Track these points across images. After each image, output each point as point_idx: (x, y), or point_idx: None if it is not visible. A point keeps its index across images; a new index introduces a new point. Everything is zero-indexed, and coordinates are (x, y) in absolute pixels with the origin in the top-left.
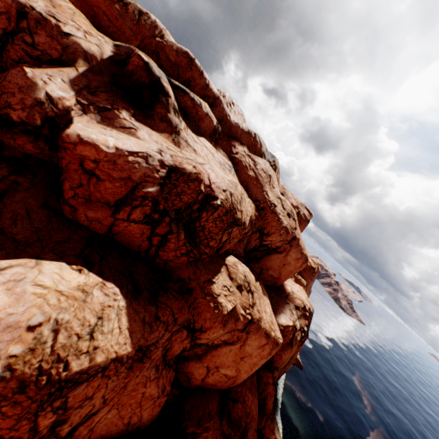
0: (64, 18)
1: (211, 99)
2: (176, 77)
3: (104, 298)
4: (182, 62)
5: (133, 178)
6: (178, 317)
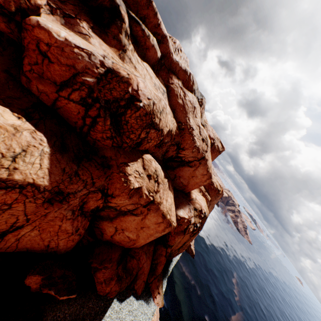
0: None
1: (160, 37)
2: (136, 13)
3: (31, 139)
4: (142, 1)
5: (76, 67)
6: (96, 182)
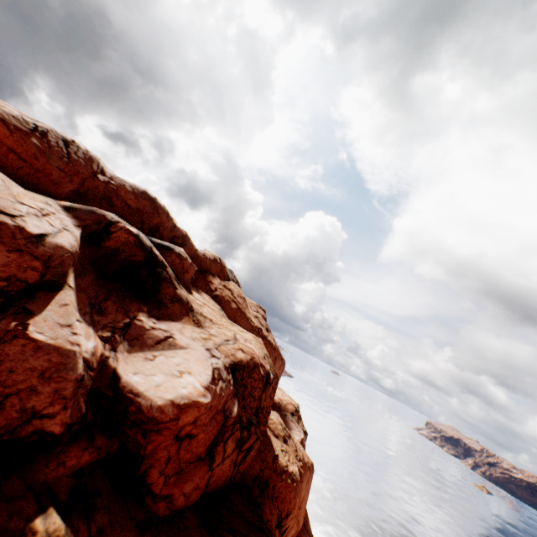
0: (8, 203)
1: (180, 239)
2: (139, 224)
3: None
4: (145, 206)
5: (219, 408)
6: (272, 522)
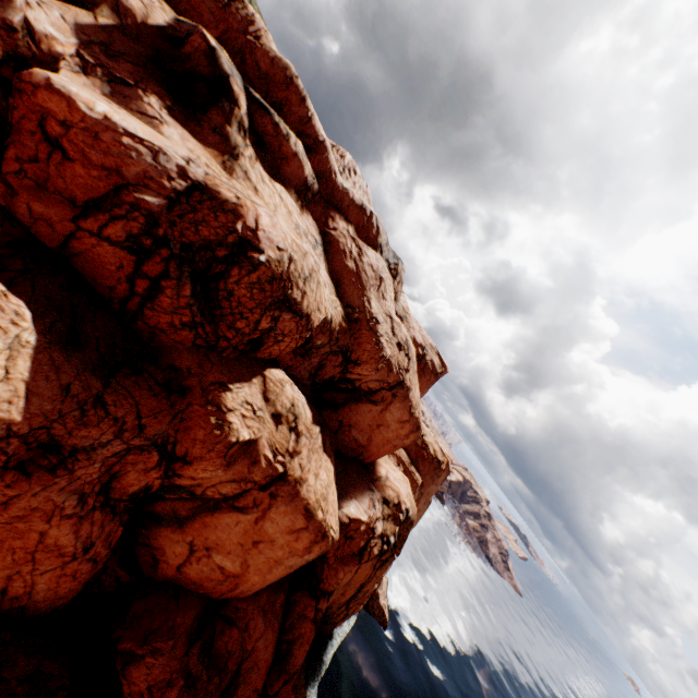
0: None
1: (311, 141)
2: (264, 95)
3: None
4: (276, 75)
5: (125, 173)
6: (148, 425)
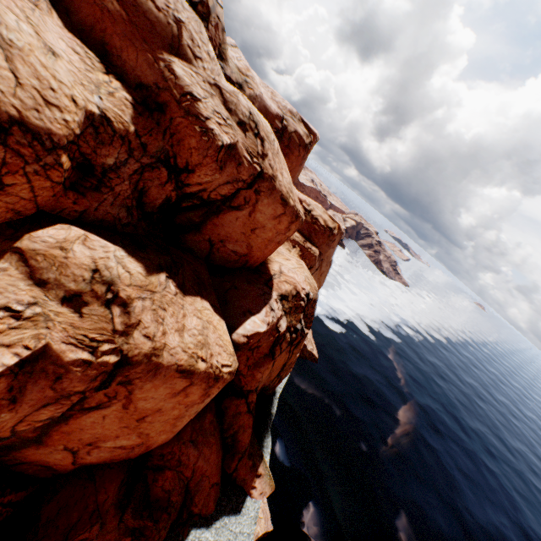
0: None
1: None
2: None
3: None
4: None
5: None
6: None
